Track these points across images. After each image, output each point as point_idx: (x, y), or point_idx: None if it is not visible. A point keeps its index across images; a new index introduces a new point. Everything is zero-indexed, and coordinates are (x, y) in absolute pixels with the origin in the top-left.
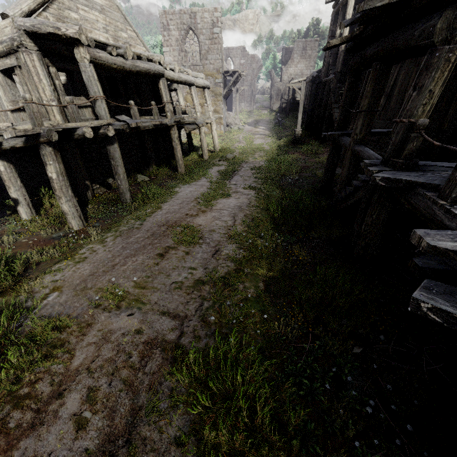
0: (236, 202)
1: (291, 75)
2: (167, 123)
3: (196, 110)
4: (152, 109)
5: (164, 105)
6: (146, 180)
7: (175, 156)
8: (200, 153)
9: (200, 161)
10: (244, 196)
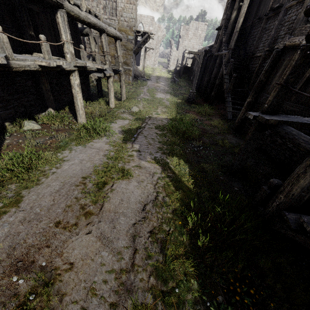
0: (139, 192)
1: (185, 46)
2: (63, 66)
3: (105, 58)
4: (41, 45)
5: (63, 44)
6: (35, 128)
7: (75, 104)
8: (108, 99)
9: (106, 108)
10: (149, 178)
